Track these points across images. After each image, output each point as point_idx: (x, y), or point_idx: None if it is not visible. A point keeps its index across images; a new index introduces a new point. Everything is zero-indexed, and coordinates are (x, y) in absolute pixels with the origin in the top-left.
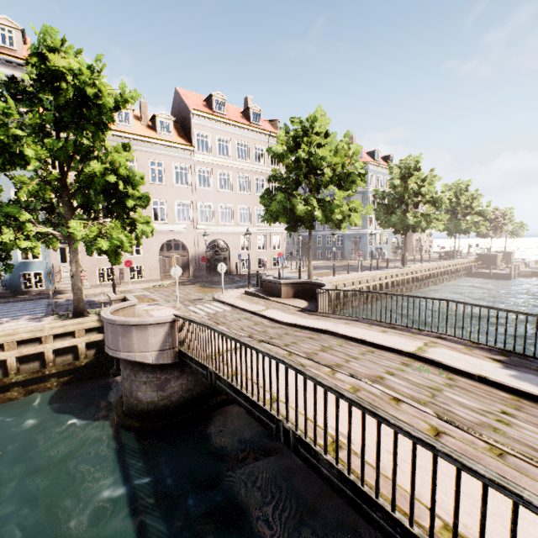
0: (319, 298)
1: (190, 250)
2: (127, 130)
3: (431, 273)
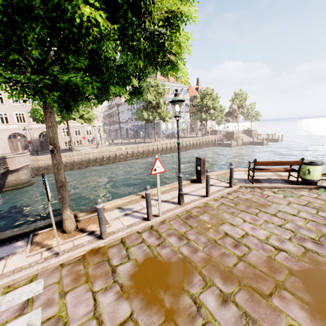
0: (7, 160)
1: (28, 138)
2: None
3: (175, 145)
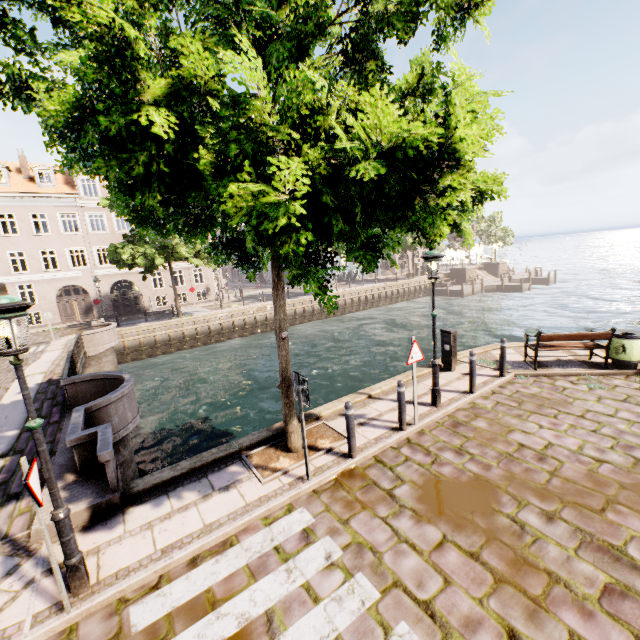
0: (83, 339)
1: (92, 294)
2: (2, 188)
3: (360, 297)
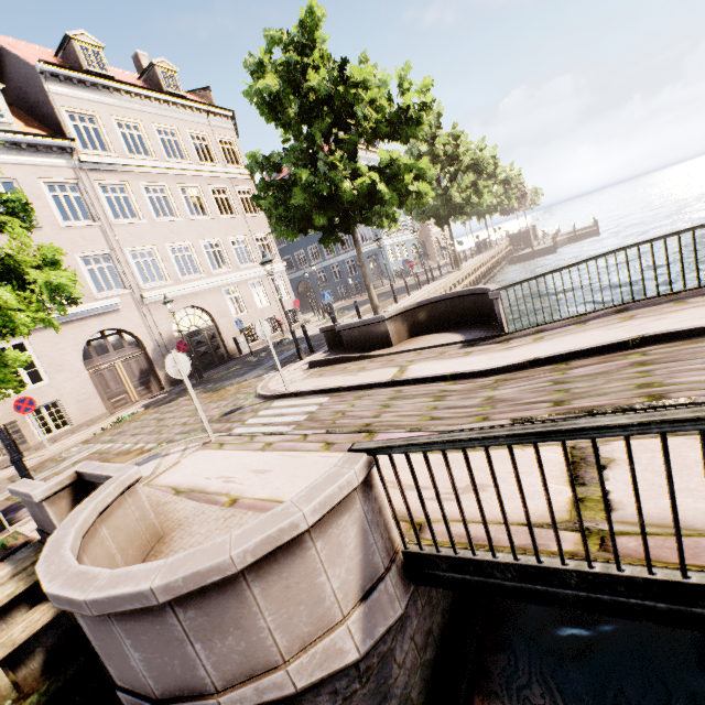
0: (499, 307)
1: (145, 341)
2: None
3: (487, 268)
